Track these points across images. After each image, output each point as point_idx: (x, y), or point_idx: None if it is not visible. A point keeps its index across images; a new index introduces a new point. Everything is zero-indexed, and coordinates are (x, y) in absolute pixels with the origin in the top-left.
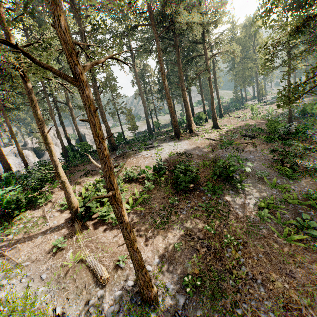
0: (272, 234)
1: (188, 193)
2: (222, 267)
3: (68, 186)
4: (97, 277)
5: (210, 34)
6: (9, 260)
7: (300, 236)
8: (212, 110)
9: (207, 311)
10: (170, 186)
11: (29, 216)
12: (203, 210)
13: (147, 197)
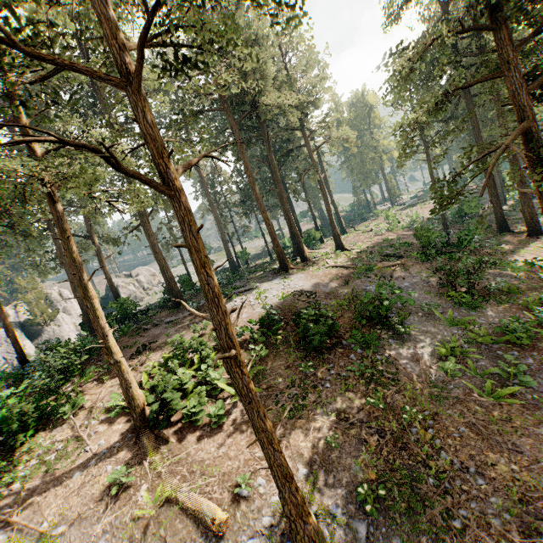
0: (469, 393)
1: (326, 353)
2: (411, 460)
3: (126, 369)
4: (205, 523)
5: (310, 117)
6: (22, 531)
7: (510, 388)
8: (331, 224)
9: (408, 537)
10: (294, 348)
11: (47, 441)
12: (356, 376)
13: (261, 371)
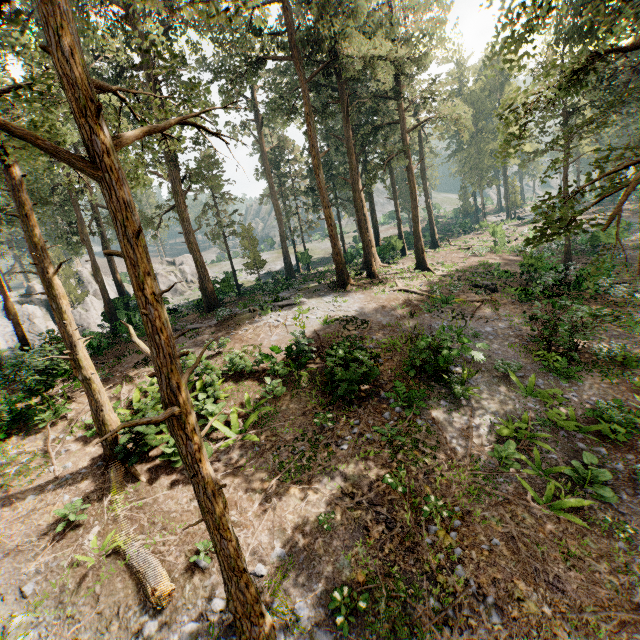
0: (521, 494)
1: (355, 404)
2: (416, 568)
3: (98, 388)
4: (146, 591)
5: (411, 82)
6: None
7: (578, 500)
8: (415, 233)
9: None
10: (318, 390)
11: (15, 450)
12: (384, 442)
13: (270, 413)
